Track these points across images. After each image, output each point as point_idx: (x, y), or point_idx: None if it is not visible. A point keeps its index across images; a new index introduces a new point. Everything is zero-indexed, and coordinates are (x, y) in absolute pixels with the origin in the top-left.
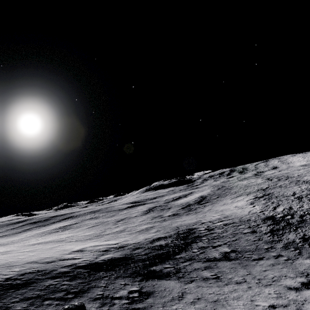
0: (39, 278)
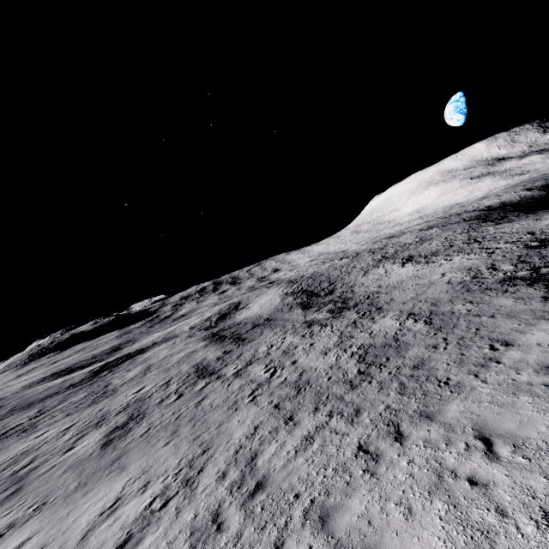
0: None
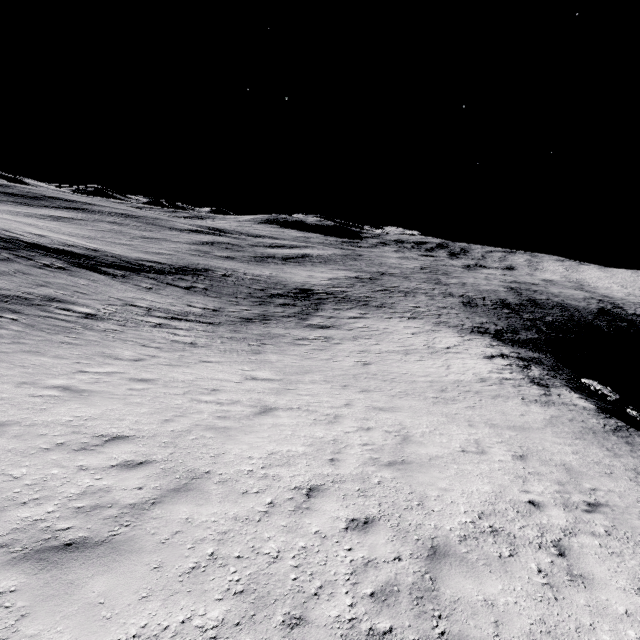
0: None
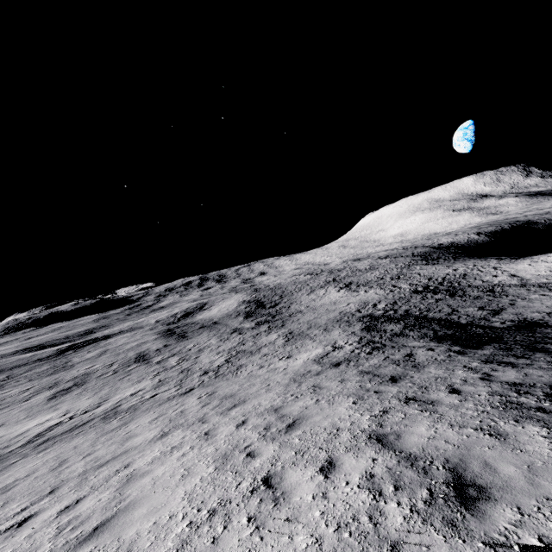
0: (547, 354)
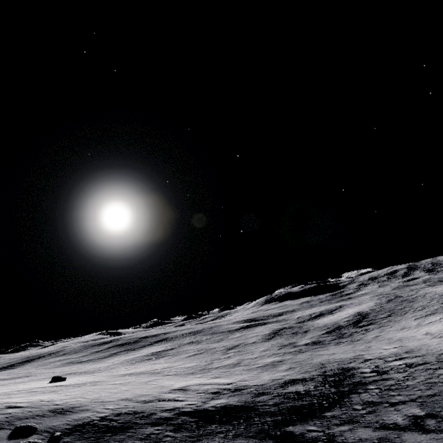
0: (138, 423)
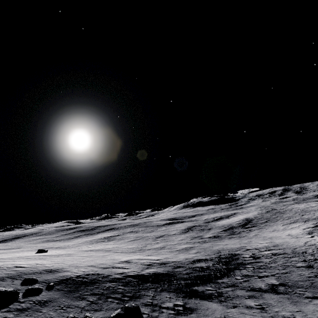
0: (100, 280)
